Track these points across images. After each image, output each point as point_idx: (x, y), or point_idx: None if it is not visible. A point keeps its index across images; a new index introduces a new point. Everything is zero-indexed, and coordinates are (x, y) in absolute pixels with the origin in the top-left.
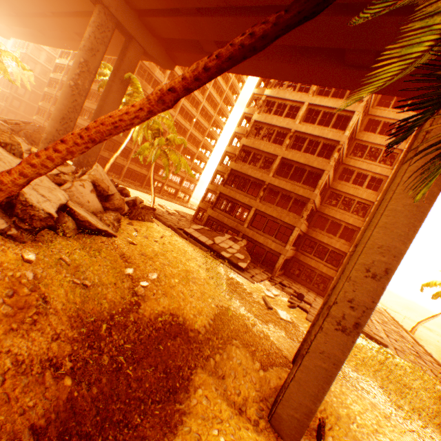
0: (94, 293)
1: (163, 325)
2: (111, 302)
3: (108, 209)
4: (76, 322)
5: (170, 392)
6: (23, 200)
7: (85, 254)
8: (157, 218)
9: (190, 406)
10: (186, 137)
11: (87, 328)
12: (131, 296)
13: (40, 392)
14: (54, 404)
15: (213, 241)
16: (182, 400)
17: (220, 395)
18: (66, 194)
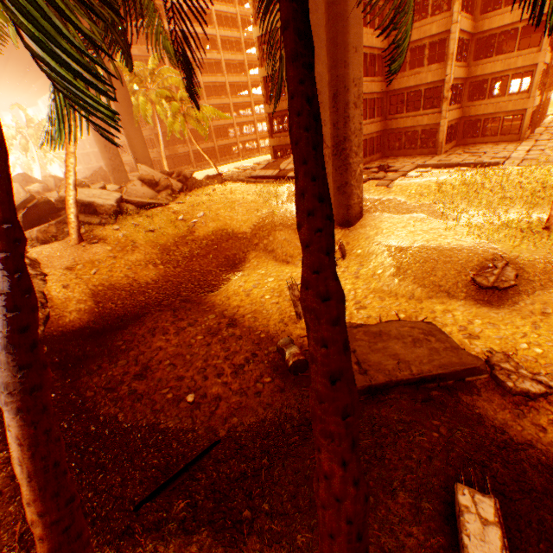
0: (160, 234)
1: (216, 237)
2: (173, 235)
3: (161, 192)
4: (155, 247)
5: (233, 266)
6: (97, 205)
7: (147, 219)
8: (226, 180)
9: (245, 268)
10: (223, 72)
11: (163, 248)
12: (187, 230)
13: (150, 271)
14: (159, 274)
15: (279, 170)
16: (240, 267)
17: (269, 259)
18: (119, 194)
